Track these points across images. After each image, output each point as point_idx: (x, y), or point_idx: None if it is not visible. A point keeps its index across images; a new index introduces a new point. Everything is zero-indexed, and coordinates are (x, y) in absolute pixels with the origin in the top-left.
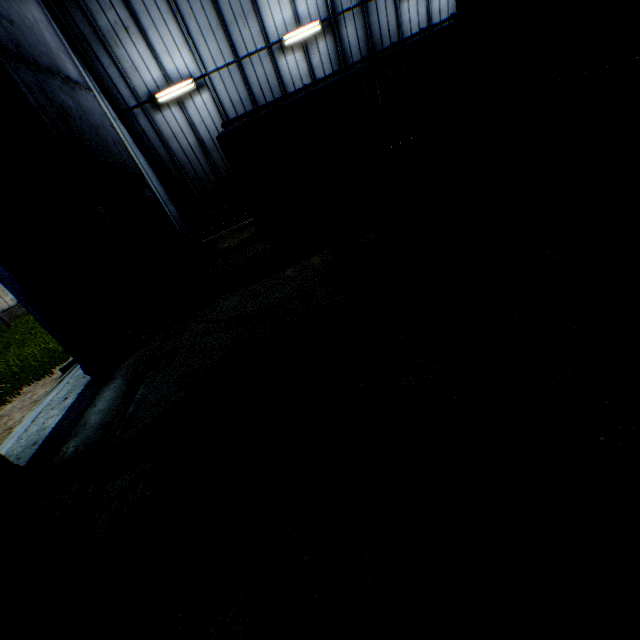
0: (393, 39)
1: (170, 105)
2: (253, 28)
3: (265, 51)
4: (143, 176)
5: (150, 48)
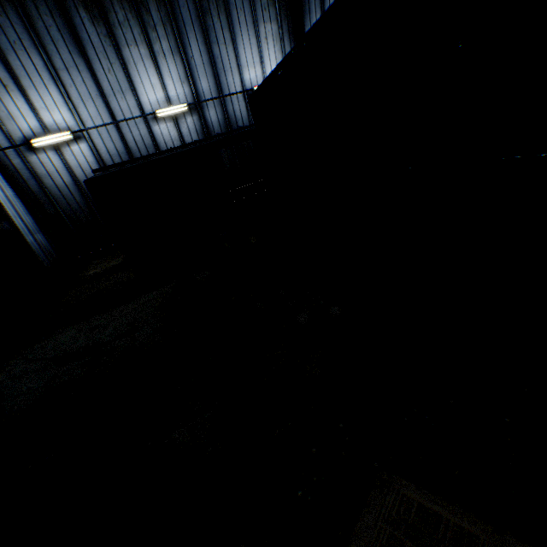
0: (245, 122)
1: (47, 149)
2: (130, 101)
3: (141, 118)
4: (3, 209)
5: (29, 103)
